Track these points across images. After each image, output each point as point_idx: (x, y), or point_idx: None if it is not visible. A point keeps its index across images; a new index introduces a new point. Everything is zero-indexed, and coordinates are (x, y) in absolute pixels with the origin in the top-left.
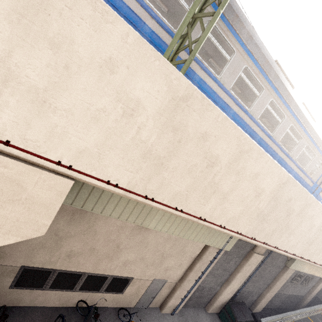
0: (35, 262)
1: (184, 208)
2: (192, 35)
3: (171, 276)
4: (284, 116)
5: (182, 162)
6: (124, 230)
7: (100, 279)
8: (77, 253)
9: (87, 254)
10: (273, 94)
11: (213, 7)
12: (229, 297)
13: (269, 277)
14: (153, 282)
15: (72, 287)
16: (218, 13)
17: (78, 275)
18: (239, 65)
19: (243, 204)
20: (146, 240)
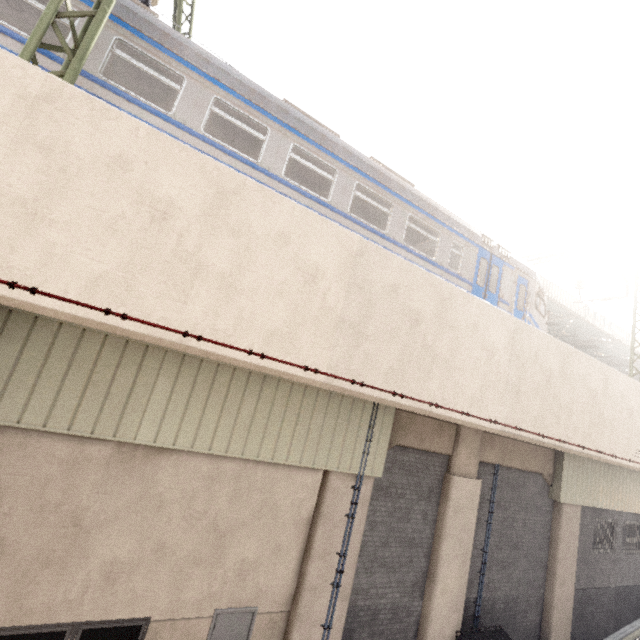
0: None
1: (133, 310)
2: (92, 58)
3: (265, 591)
4: (335, 171)
5: (88, 211)
6: (84, 471)
7: None
8: None
9: None
10: (291, 136)
11: (117, 24)
12: (456, 624)
13: (534, 543)
14: (214, 622)
15: None
16: (102, 11)
17: None
18: (203, 97)
19: (286, 300)
20: (155, 489)
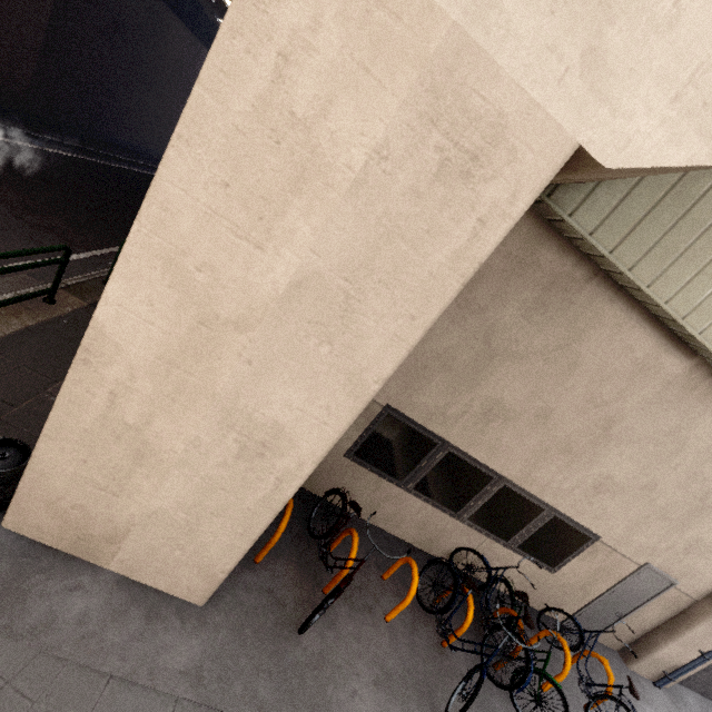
0: (414, 406)
1: None
2: None
3: (694, 574)
4: None
5: None
6: (645, 380)
7: (523, 509)
8: (507, 412)
9: (528, 423)
10: None
11: None
12: None
13: None
14: (640, 571)
15: (459, 504)
16: None
17: (482, 478)
18: None
19: None
20: (686, 432)
